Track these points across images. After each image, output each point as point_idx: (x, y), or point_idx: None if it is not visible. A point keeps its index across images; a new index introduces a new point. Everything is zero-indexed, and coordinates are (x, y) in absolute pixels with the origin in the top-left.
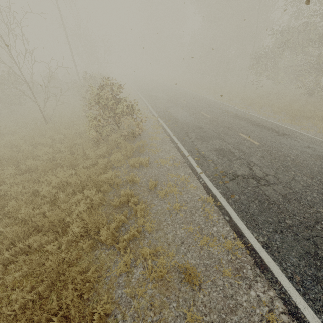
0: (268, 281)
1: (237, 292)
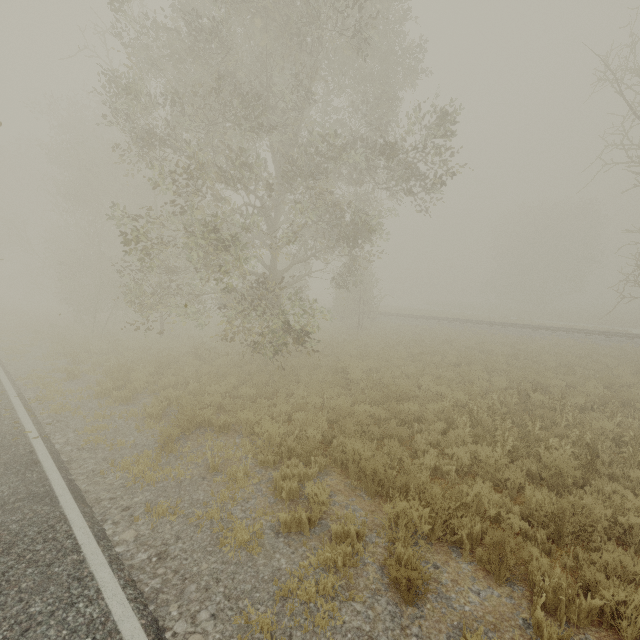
0: None
1: None
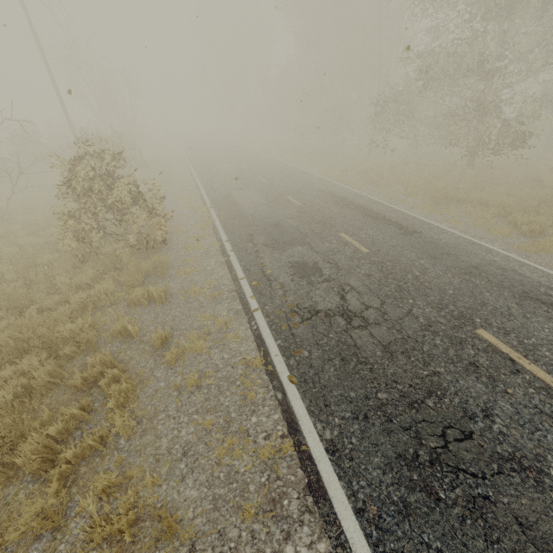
0: (322, 521)
1: (261, 551)
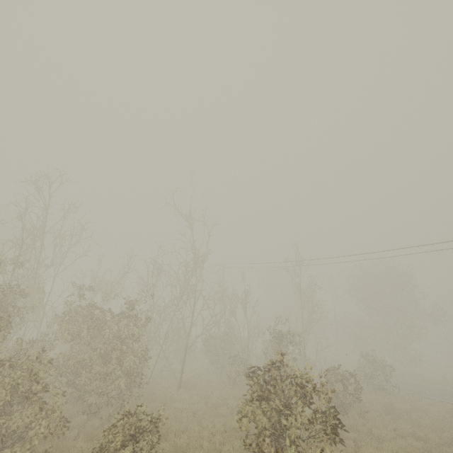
0: None
1: None
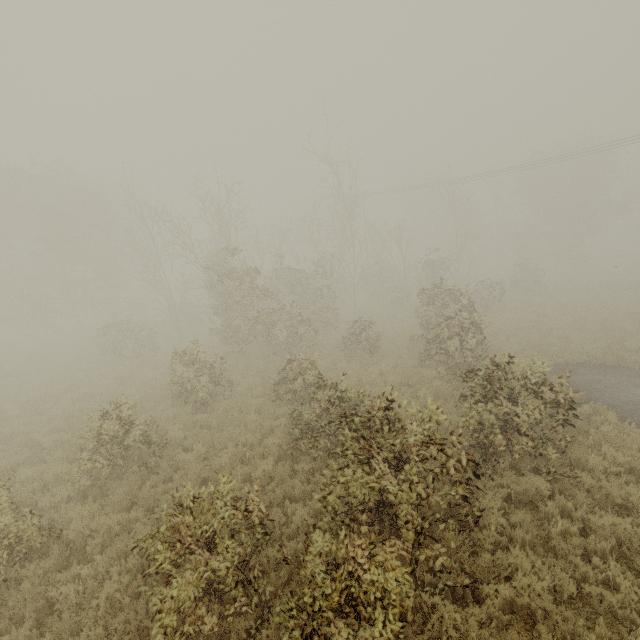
0: None
1: None
